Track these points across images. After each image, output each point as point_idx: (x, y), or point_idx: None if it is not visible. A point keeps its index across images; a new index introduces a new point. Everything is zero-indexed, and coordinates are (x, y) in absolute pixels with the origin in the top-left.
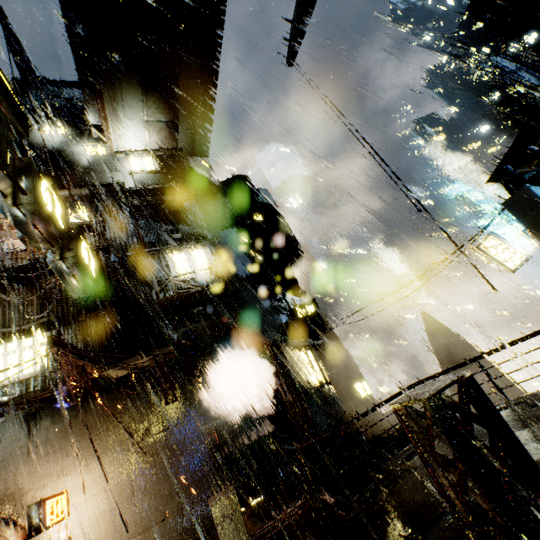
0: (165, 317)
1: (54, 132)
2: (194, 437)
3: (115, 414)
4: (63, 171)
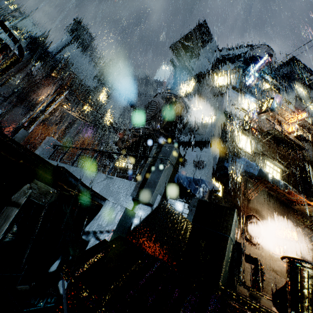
0: (311, 197)
1: (302, 90)
2: (309, 251)
3: (289, 217)
4: (304, 111)
